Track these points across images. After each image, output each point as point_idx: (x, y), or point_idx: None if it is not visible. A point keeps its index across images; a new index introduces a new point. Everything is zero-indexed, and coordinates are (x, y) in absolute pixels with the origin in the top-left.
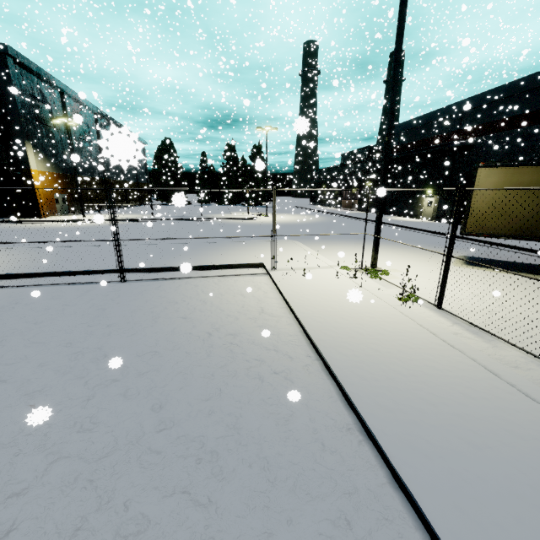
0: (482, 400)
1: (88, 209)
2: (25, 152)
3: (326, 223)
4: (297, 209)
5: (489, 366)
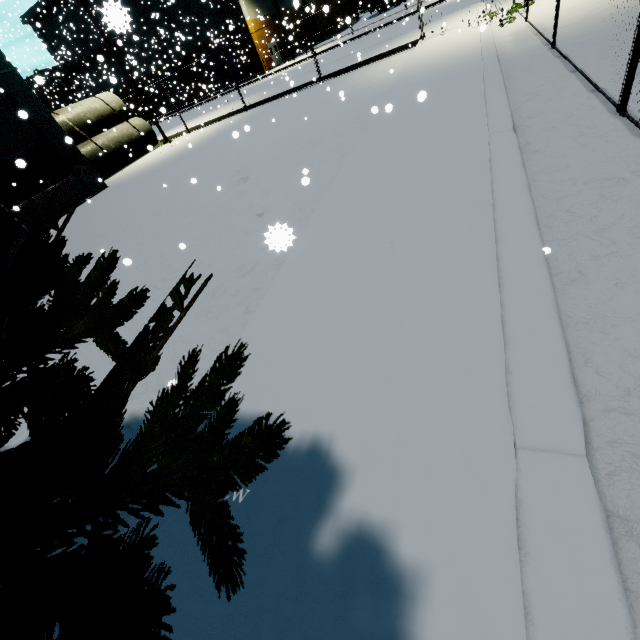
0: (455, 59)
1: (296, 53)
2: (238, 2)
3: None
4: None
5: (483, 44)
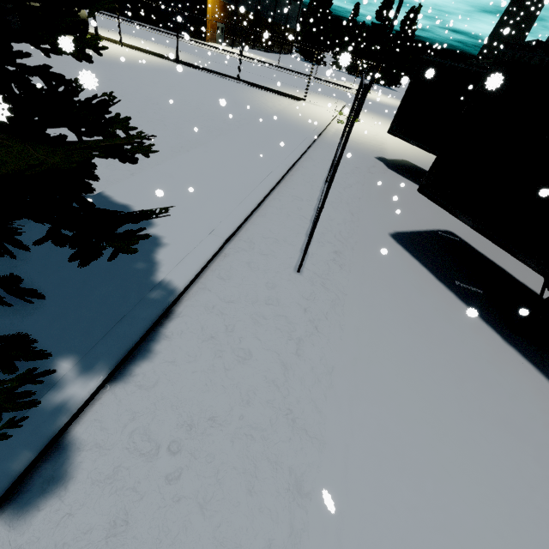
0: (304, 123)
1: (236, 44)
2: None
3: None
4: None
5: (320, 125)
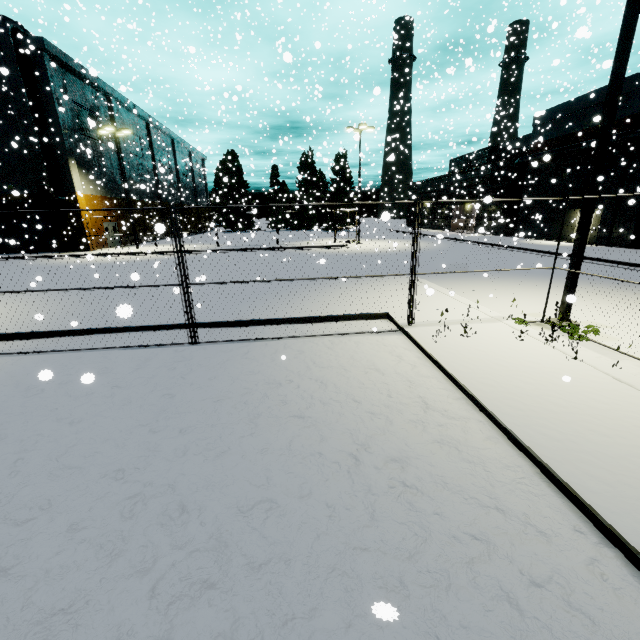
0: None
1: (142, 239)
2: (69, 171)
3: (441, 250)
4: (393, 233)
5: None
